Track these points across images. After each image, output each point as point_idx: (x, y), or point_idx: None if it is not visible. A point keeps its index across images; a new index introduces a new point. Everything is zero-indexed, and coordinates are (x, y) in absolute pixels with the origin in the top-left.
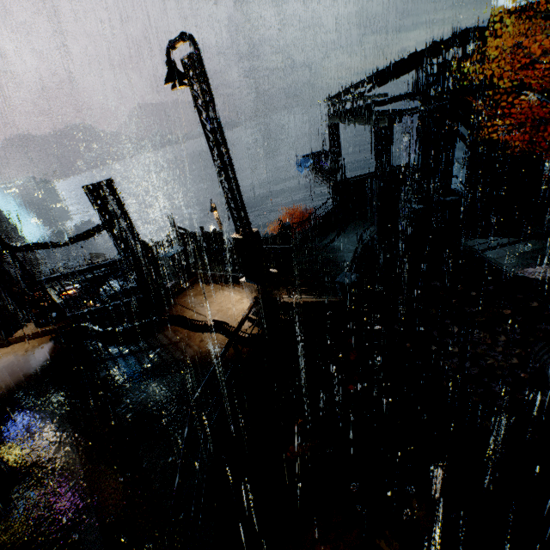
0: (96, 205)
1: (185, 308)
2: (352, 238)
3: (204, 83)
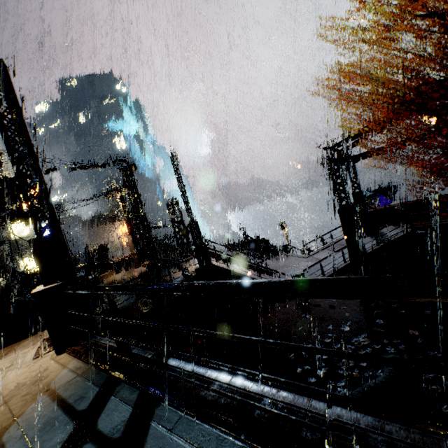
0: (169, 211)
1: (189, 264)
2: (346, 254)
3: (174, 164)
